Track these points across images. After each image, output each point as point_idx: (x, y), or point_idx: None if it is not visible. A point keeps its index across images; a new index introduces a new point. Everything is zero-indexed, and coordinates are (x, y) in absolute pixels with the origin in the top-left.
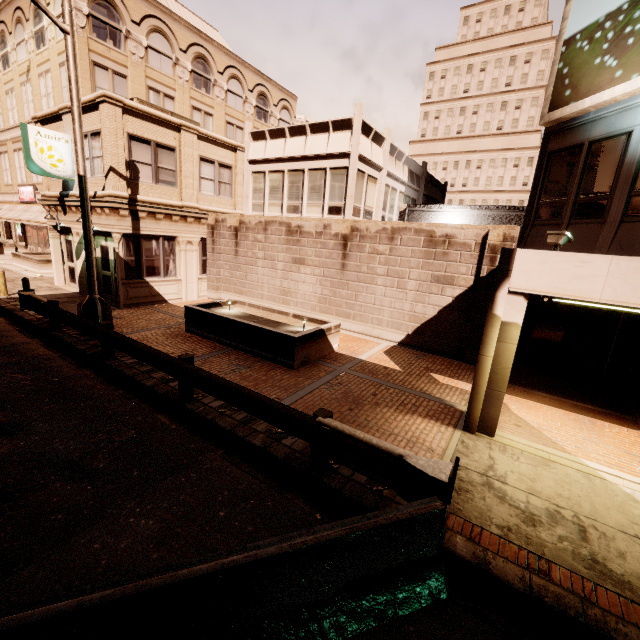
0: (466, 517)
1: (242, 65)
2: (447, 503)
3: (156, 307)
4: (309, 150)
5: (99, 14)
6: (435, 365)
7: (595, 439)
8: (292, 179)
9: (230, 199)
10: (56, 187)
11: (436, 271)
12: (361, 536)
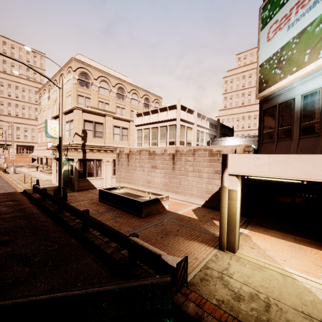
0: (200, 293)
1: (138, 88)
2: (177, 280)
3: (90, 191)
4: (159, 119)
5: (82, 78)
6: (217, 216)
7: (298, 256)
8: (153, 131)
9: (127, 141)
10: (57, 142)
11: (215, 168)
12: (123, 291)
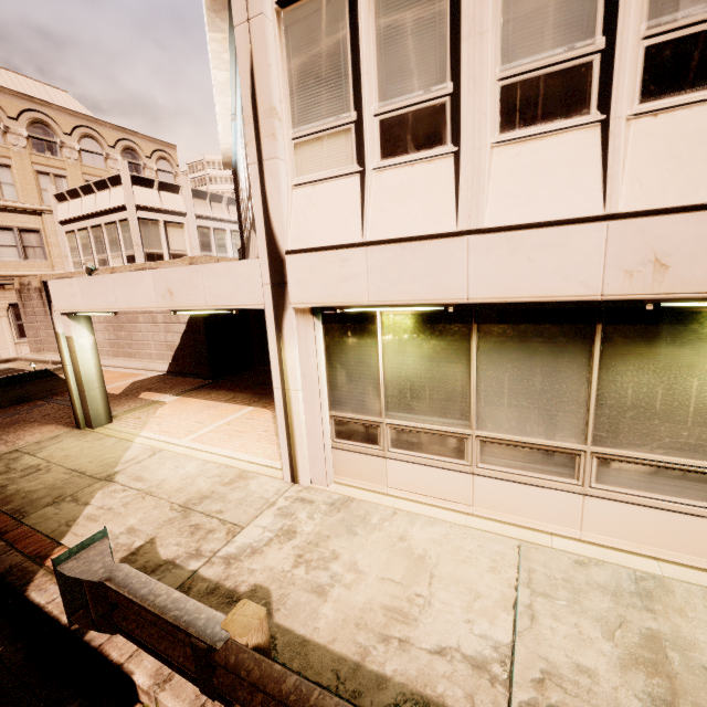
0: None
1: (95, 123)
2: None
3: None
4: (99, 206)
5: None
6: (164, 385)
7: (190, 417)
8: (95, 235)
9: (45, 261)
10: None
11: None
12: None
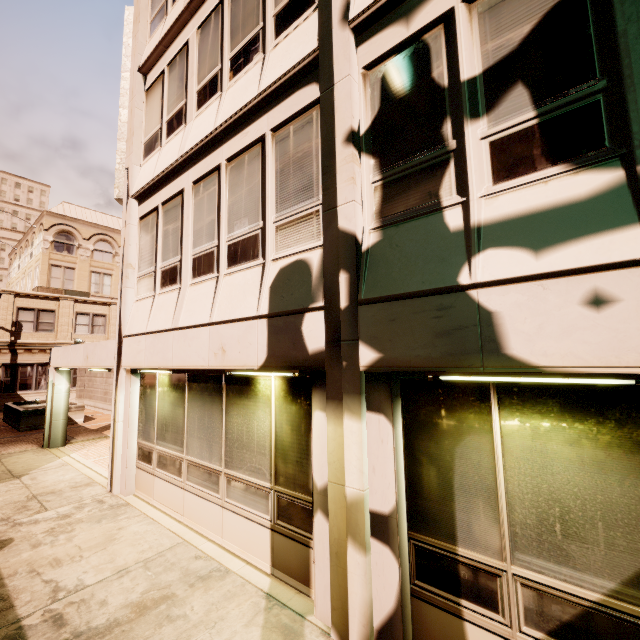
0: None
1: None
2: None
3: None
4: None
5: (60, 240)
6: None
7: None
8: None
9: (104, 335)
10: None
11: None
12: None
